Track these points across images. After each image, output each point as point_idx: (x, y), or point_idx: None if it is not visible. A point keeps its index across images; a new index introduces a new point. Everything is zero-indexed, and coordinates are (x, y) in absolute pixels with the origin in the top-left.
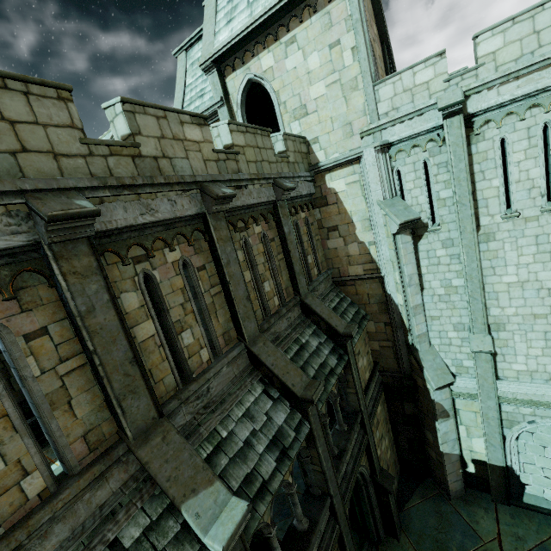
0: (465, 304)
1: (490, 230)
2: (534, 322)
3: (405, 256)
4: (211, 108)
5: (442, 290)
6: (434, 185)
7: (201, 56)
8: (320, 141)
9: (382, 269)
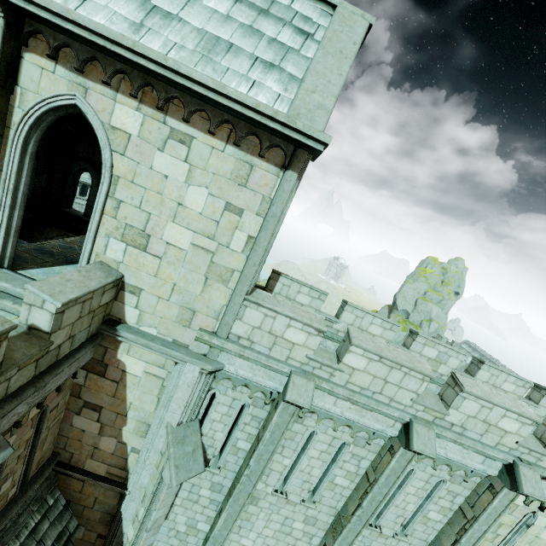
0: None
1: (258, 495)
2: None
3: (162, 502)
4: None
5: (185, 528)
6: (239, 431)
7: None
8: (142, 298)
9: (131, 487)
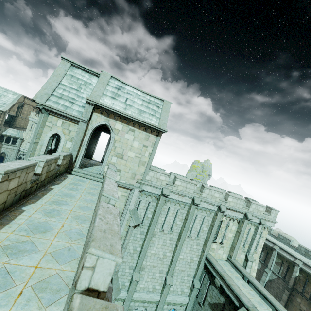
0: (137, 258)
1: (155, 233)
2: (152, 268)
3: (129, 236)
4: (77, 118)
5: (132, 251)
6: (148, 211)
7: (90, 95)
8: (121, 172)
9: None
